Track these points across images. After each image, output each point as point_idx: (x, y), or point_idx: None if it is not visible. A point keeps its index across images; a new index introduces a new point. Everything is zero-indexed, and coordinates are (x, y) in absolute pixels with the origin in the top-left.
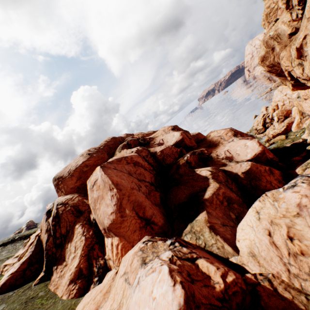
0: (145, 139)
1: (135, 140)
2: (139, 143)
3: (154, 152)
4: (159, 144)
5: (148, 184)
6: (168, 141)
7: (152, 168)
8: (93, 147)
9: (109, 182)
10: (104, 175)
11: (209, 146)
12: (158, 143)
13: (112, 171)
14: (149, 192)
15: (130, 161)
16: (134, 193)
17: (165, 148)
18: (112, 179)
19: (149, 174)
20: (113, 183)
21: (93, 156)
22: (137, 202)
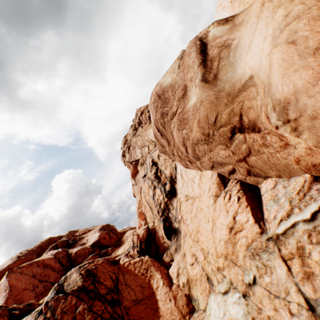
0: (75, 239)
1: (65, 241)
2: (67, 243)
3: (71, 253)
4: (82, 244)
5: (50, 284)
6: (90, 241)
7: (63, 268)
8: (27, 249)
9: (7, 285)
10: (6, 279)
11: (117, 245)
12: (82, 243)
13: (16, 275)
14: (44, 291)
15: (41, 263)
16: (24, 293)
17: (80, 249)
18: (9, 282)
19: (57, 274)
20: (9, 285)
21: (20, 259)
22: (20, 300)
